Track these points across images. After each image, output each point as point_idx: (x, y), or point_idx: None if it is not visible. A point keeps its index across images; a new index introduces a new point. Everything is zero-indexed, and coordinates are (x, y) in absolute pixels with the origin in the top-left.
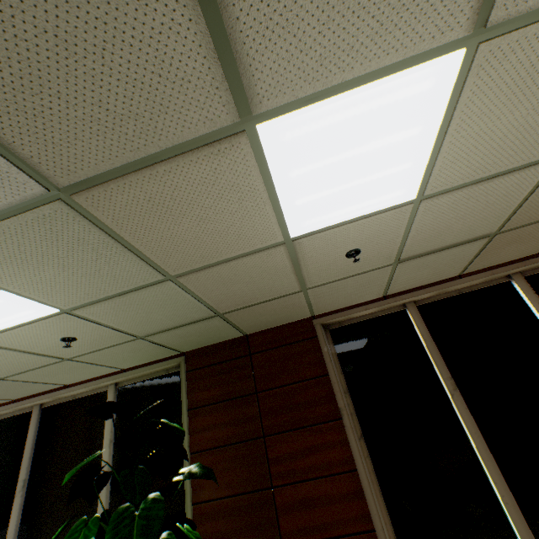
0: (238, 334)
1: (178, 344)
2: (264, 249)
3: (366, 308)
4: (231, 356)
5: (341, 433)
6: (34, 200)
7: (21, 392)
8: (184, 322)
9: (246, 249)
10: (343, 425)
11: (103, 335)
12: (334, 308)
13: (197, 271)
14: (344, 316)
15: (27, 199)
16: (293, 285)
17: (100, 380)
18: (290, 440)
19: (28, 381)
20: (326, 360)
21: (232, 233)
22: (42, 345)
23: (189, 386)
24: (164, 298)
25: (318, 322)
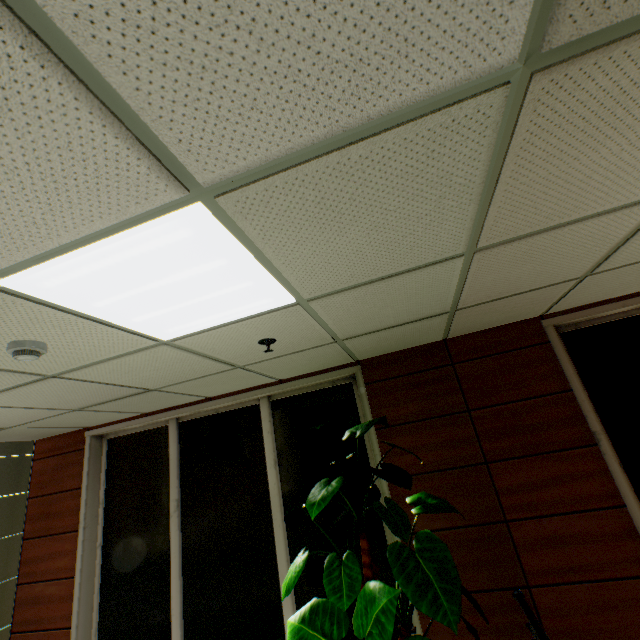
0: (436, 339)
1: (364, 350)
2: (629, 205)
3: (624, 305)
4: (424, 366)
5: (598, 462)
6: (467, 85)
7: (159, 405)
8: (403, 321)
9: (612, 204)
10: (599, 453)
11: (304, 337)
12: (576, 305)
13: (510, 242)
14: (590, 315)
15: (468, 79)
16: (583, 268)
17: (251, 392)
18: (523, 468)
19: (176, 392)
20: (567, 372)
21: (637, 171)
22: (232, 349)
23: (371, 402)
24: (424, 285)
25: (550, 323)
